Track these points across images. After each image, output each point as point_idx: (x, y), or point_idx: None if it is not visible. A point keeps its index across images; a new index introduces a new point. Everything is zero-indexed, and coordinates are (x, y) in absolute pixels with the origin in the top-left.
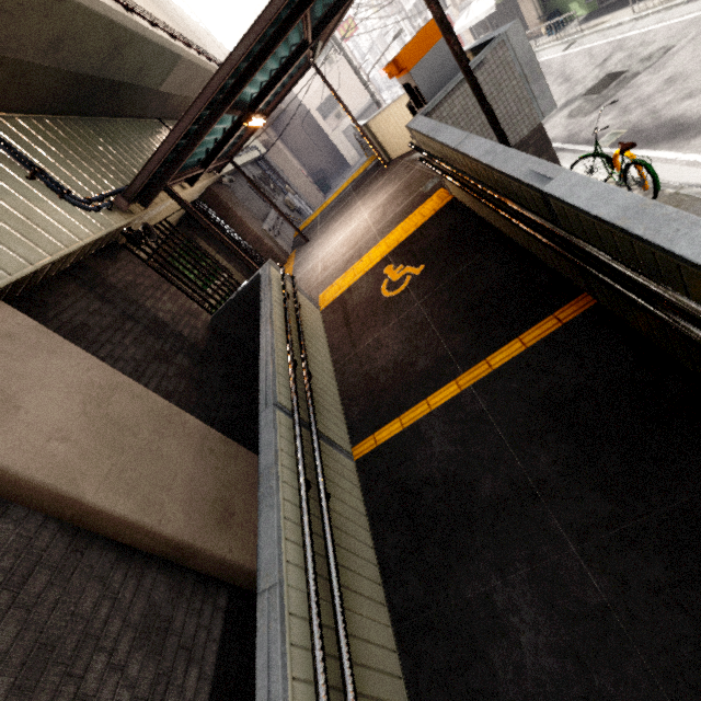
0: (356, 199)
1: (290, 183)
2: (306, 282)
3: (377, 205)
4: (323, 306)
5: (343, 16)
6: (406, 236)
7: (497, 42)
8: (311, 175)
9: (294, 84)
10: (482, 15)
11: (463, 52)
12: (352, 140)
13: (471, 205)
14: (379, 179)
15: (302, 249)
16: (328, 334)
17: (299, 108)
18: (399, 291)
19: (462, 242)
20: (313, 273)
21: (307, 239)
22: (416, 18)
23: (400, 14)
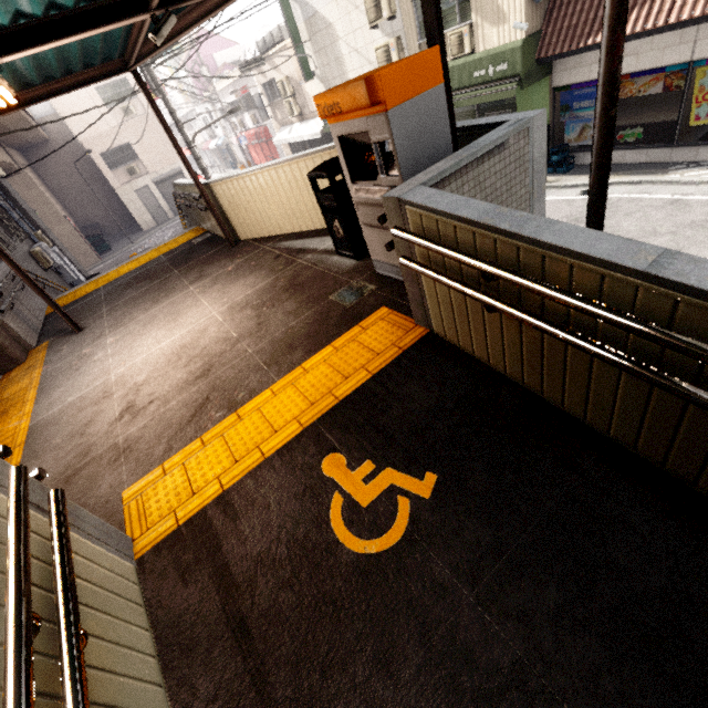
0: (184, 281)
1: (47, 229)
2: (77, 431)
3: (237, 301)
4: (144, 540)
5: (209, 16)
6: (353, 386)
7: (523, 126)
8: (80, 227)
9: (90, 80)
10: (307, 137)
11: (454, 123)
12: (147, 203)
13: (503, 360)
14: (225, 260)
15: (67, 342)
16: (170, 669)
17: (72, 146)
18: (391, 542)
19: (508, 433)
20: (99, 411)
21: (79, 326)
22: (232, 116)
23: (213, 106)
